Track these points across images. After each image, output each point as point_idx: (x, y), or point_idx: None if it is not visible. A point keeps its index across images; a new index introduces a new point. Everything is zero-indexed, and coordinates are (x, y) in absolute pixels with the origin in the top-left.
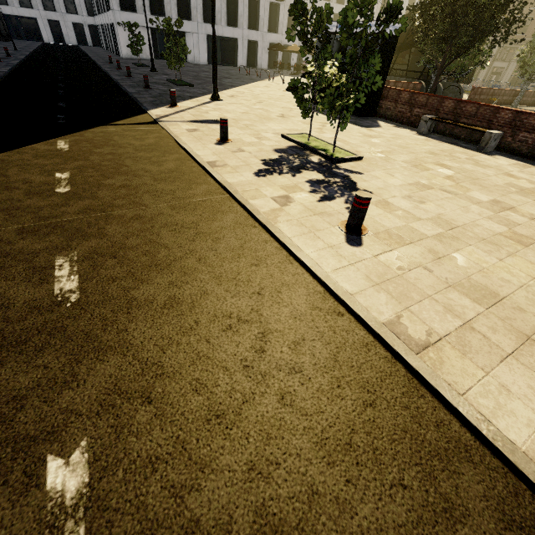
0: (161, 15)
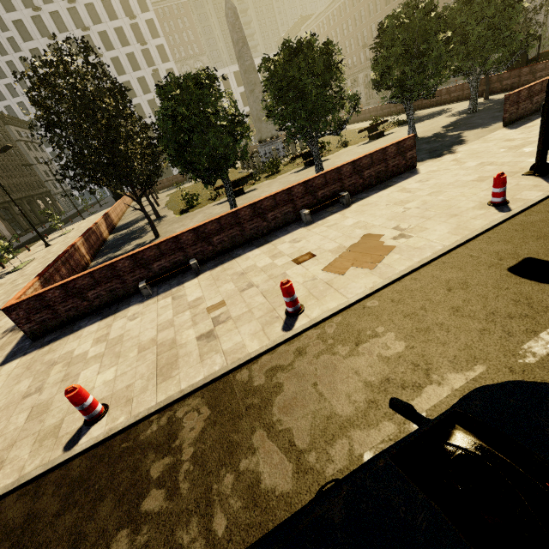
0: None
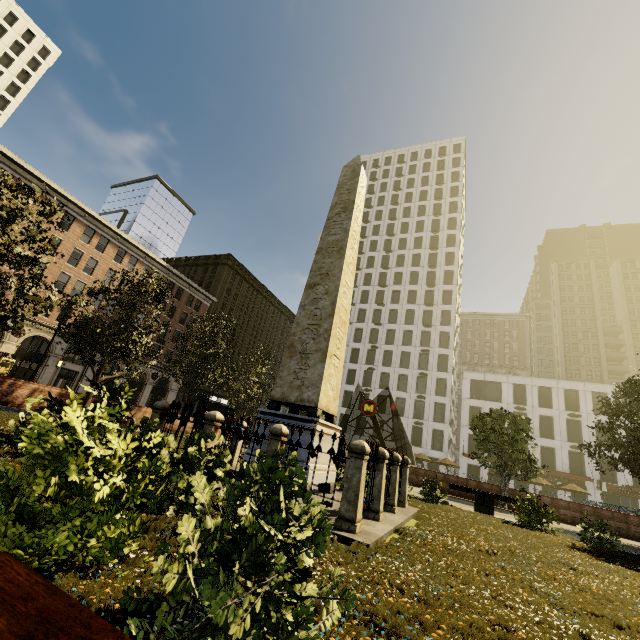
0: None
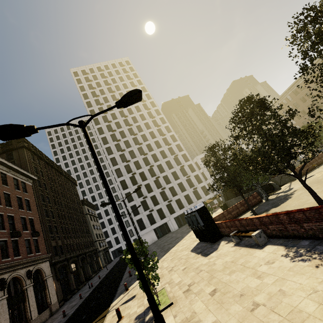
0: (155, 223)
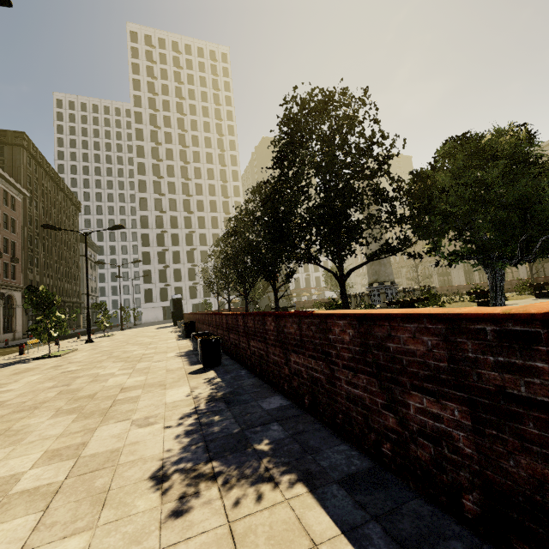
0: (167, 300)
